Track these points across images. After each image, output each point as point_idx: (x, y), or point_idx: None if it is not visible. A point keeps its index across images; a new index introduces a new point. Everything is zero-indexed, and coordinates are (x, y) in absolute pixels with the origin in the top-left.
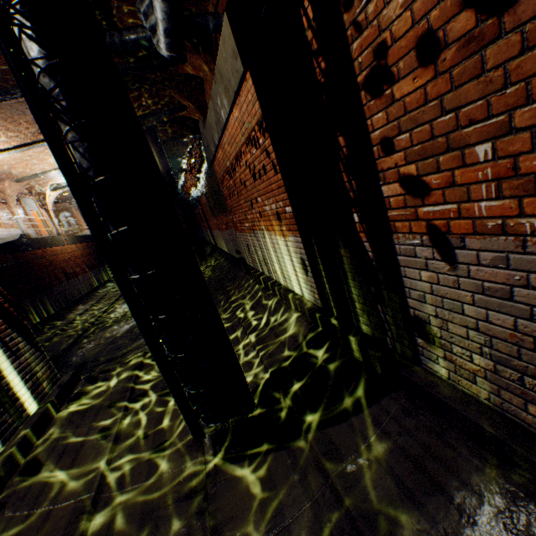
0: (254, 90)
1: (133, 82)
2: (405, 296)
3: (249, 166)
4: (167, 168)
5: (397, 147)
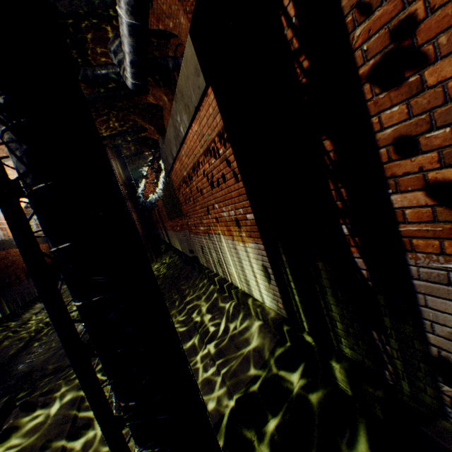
0: (215, 104)
1: (103, 108)
2: (424, 330)
3: (206, 175)
4: (128, 178)
5: (424, 147)
